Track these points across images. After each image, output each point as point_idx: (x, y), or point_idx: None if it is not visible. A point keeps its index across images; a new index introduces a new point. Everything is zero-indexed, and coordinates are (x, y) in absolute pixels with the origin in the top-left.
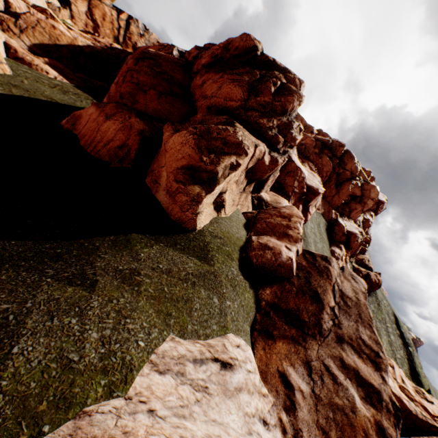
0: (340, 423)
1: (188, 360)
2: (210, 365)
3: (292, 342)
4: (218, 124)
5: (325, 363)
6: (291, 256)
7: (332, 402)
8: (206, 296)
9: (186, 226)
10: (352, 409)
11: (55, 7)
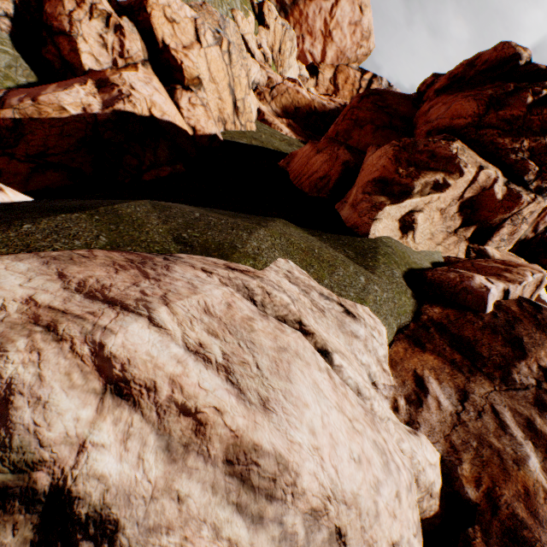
0: (485, 457)
1: (315, 290)
2: (333, 304)
3: (449, 365)
4: None
5: (494, 407)
6: (488, 286)
7: (483, 437)
8: (353, 271)
9: (359, 230)
10: (515, 460)
11: (304, 79)
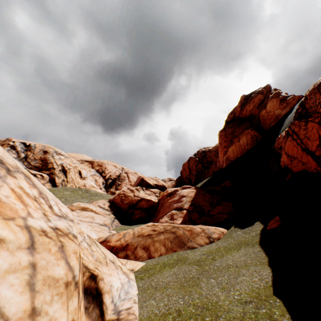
0: None
1: None
2: None
3: None
4: (267, 100)
5: None
6: None
7: None
8: None
9: (300, 98)
10: None
11: None
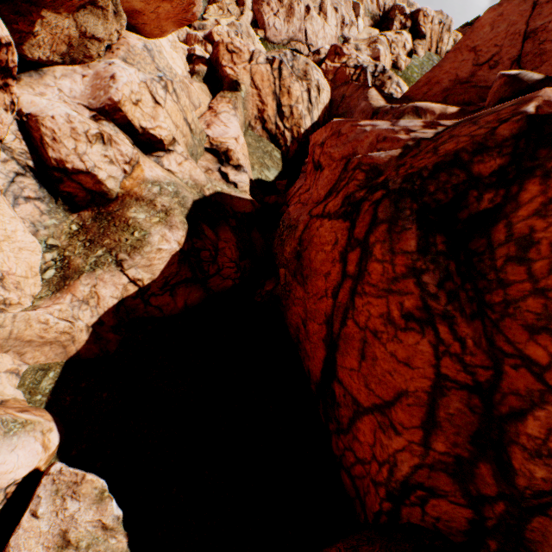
0: None
1: None
2: None
3: None
4: None
5: None
6: None
7: None
8: None
9: None
10: None
11: None
